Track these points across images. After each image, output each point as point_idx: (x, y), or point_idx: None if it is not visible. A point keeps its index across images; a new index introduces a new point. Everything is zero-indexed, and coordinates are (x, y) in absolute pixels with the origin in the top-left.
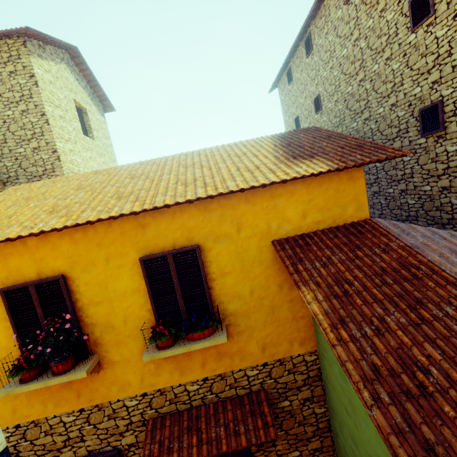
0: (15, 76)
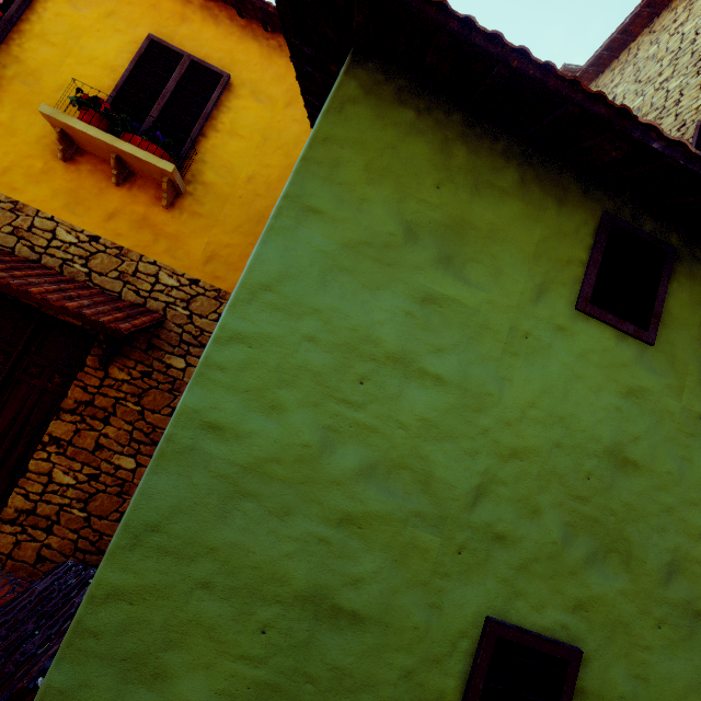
0: None
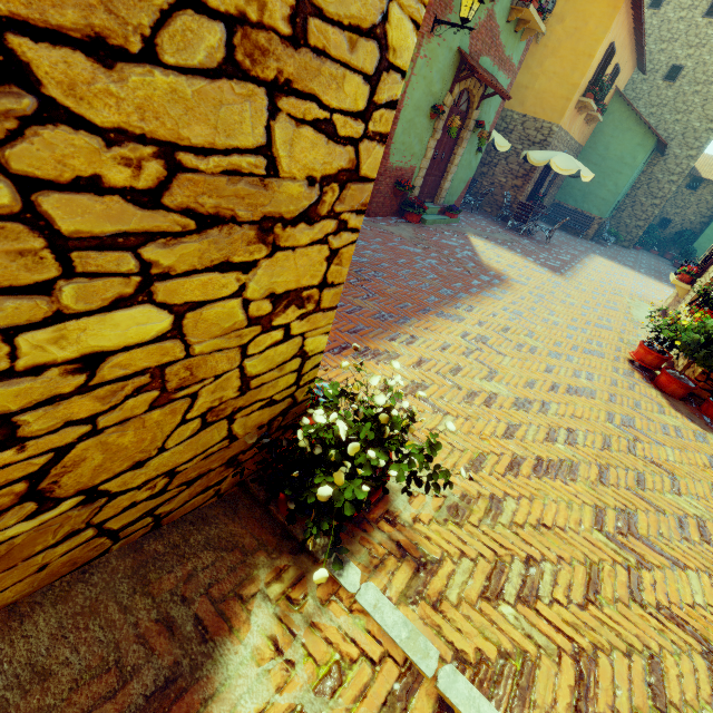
0: None
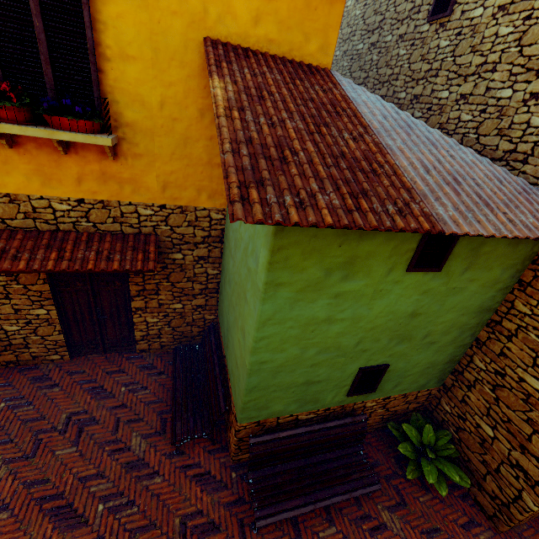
0: None
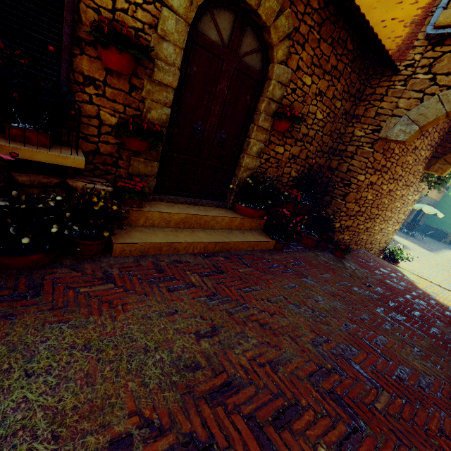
0: None
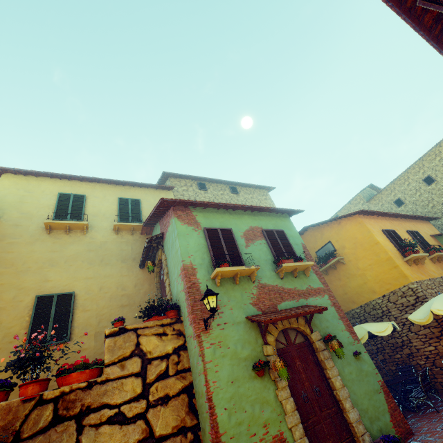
0: (266, 199)
